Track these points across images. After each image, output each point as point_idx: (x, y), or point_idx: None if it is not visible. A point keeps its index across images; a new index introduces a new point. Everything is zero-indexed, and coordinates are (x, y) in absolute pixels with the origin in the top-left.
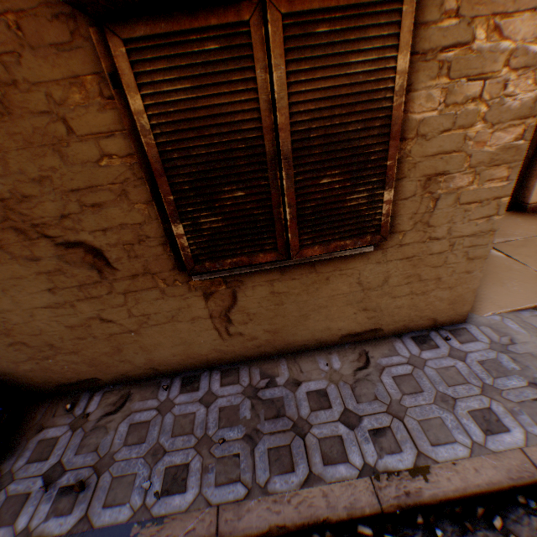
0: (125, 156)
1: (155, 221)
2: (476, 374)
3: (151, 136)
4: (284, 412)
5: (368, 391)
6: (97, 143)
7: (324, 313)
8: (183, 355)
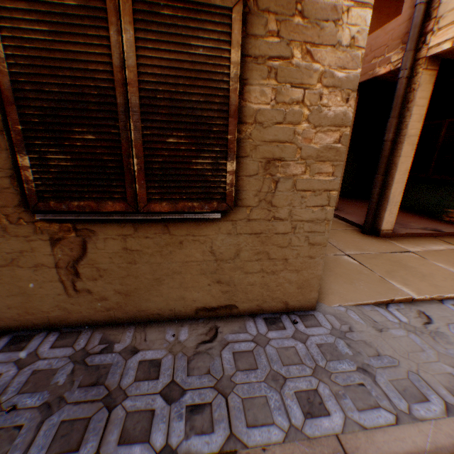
0: None
1: (6, 152)
2: (312, 356)
3: (6, 65)
4: (104, 379)
5: (204, 364)
6: None
7: (178, 280)
8: (21, 308)
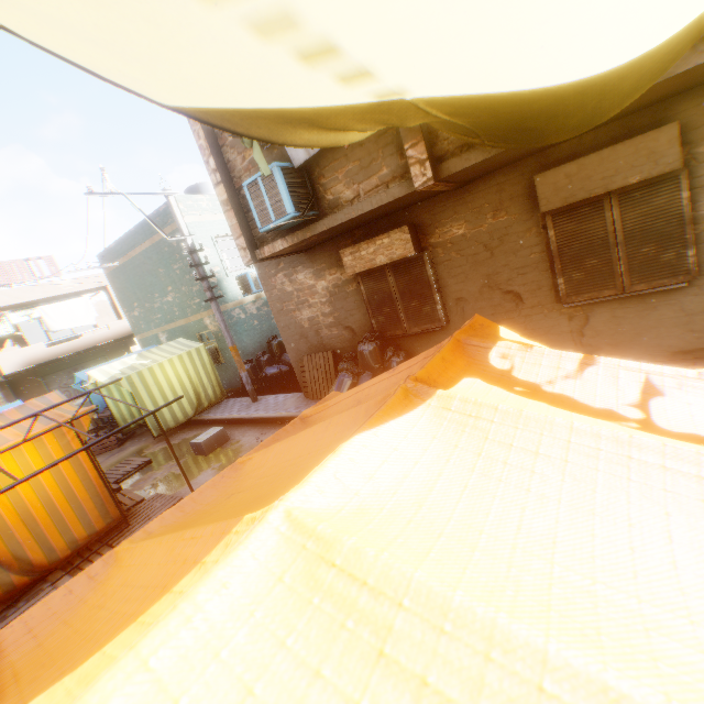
0: (540, 253)
1: (548, 279)
2: None
3: (554, 243)
4: None
5: None
6: (530, 249)
7: (653, 332)
8: None
